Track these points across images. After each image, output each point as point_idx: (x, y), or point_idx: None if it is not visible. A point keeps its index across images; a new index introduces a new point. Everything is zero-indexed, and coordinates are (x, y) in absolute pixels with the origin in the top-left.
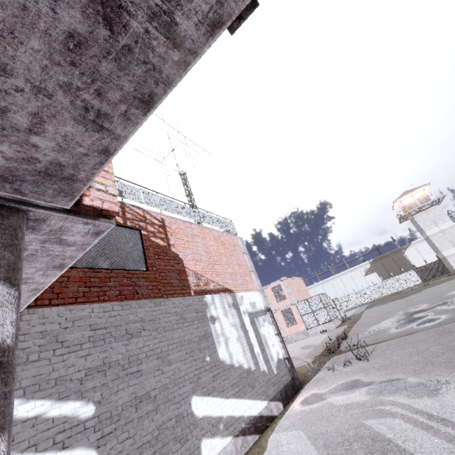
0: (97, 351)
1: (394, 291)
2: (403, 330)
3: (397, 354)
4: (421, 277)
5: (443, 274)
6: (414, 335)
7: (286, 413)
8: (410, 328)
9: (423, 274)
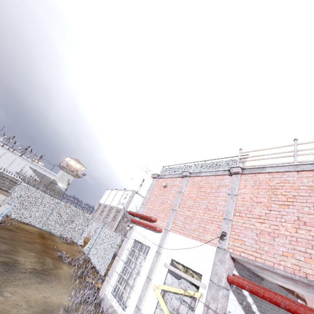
0: (272, 308)
1: None
2: None
3: None
4: None
5: None
6: None
7: None
8: None
9: None
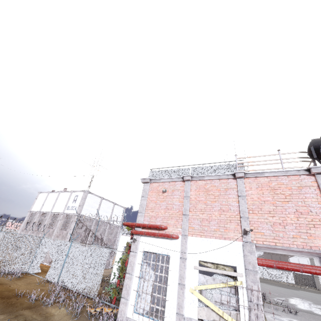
0: None
1: (274, 279)
2: (306, 310)
3: (313, 320)
4: (295, 280)
5: (311, 286)
6: (317, 316)
7: (266, 318)
8: (311, 311)
9: (297, 278)
